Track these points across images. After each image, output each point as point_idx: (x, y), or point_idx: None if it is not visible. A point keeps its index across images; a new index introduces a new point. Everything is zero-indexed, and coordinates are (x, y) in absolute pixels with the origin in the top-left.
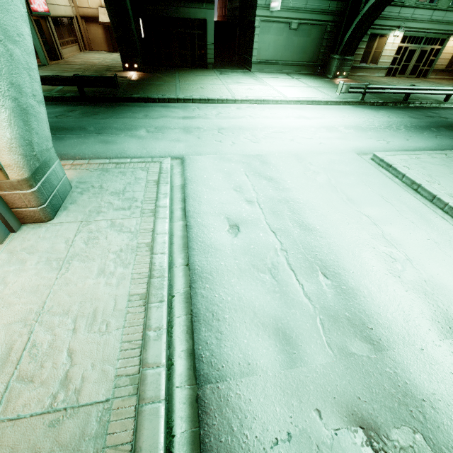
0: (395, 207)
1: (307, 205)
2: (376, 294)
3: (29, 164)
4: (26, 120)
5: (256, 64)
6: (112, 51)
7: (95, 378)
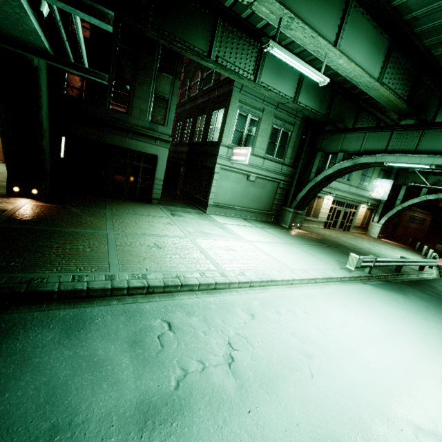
0: None
1: None
2: None
3: None
4: None
5: (212, 206)
6: None
7: None
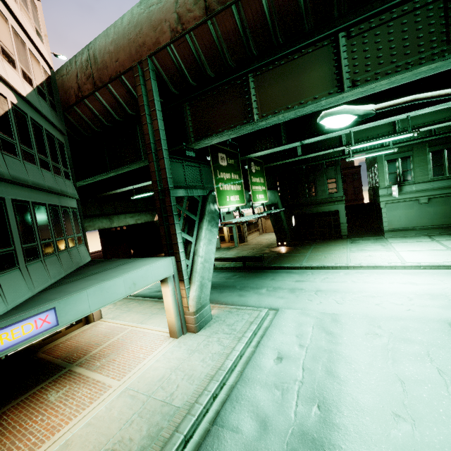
0: (446, 383)
1: (346, 358)
2: (351, 435)
3: (197, 306)
4: (202, 288)
5: (389, 231)
6: None
7: (180, 398)
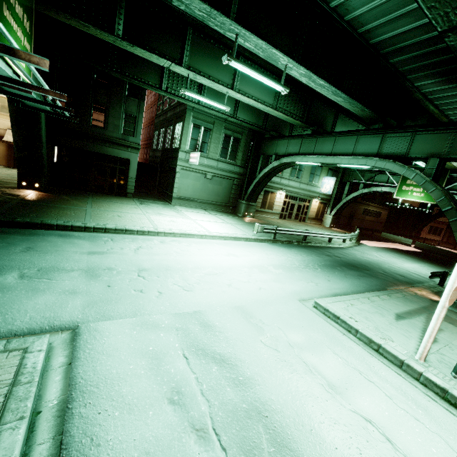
0: (383, 391)
1: (289, 415)
2: None
3: None
4: None
5: (176, 199)
6: (12, 166)
7: None
